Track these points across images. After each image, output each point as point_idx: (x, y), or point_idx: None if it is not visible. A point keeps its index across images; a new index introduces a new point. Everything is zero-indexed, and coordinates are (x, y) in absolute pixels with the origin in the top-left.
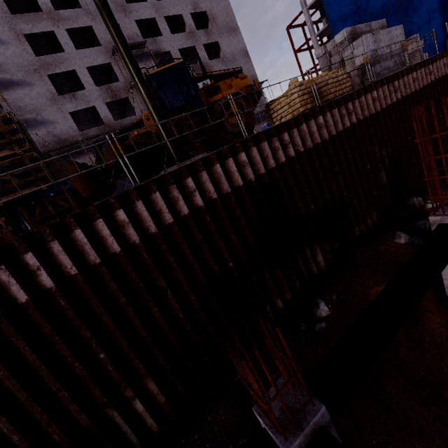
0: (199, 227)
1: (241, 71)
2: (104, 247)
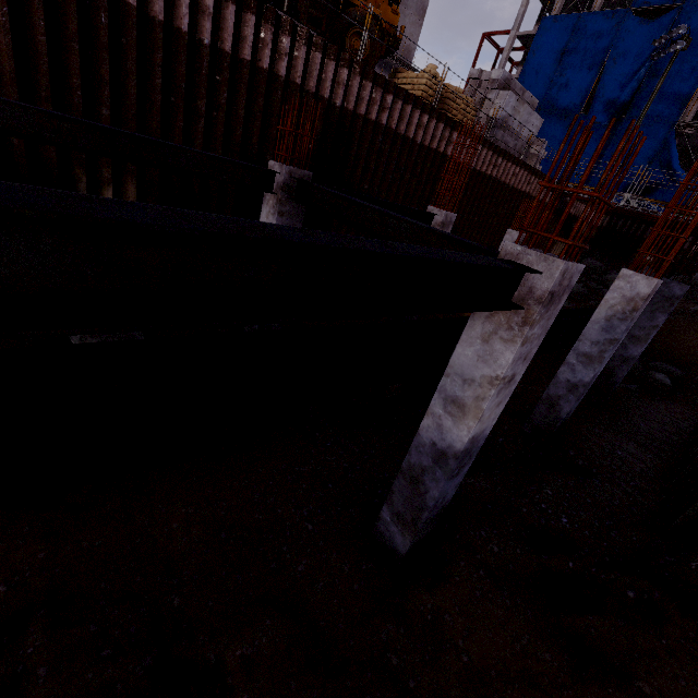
0: (266, 95)
1: (398, 3)
2: (172, 12)
